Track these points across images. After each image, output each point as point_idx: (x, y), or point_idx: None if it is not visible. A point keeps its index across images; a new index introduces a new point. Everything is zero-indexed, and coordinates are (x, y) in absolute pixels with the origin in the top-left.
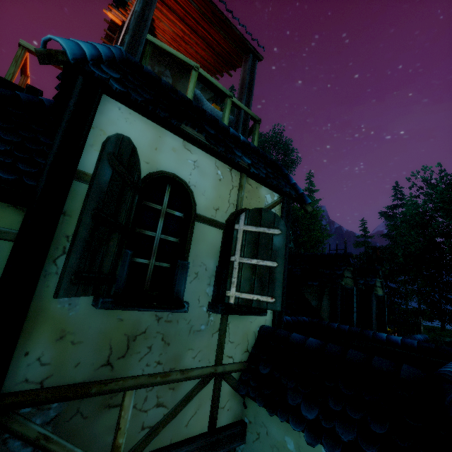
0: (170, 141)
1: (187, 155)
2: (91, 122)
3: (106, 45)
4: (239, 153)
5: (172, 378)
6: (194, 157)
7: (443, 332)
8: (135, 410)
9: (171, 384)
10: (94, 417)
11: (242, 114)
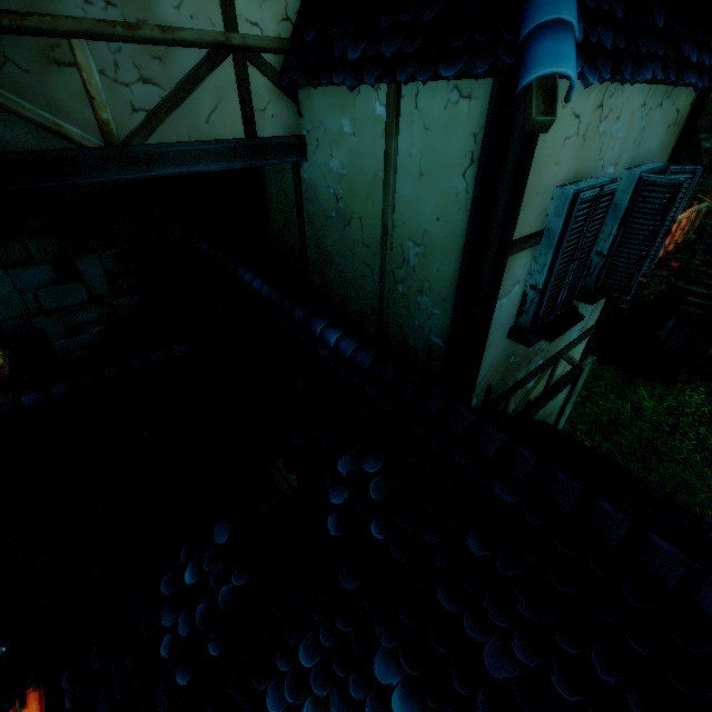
0: None
1: None
2: None
3: None
4: None
5: (146, 35)
6: None
7: None
8: (107, 80)
9: (152, 51)
10: (42, 75)
11: None
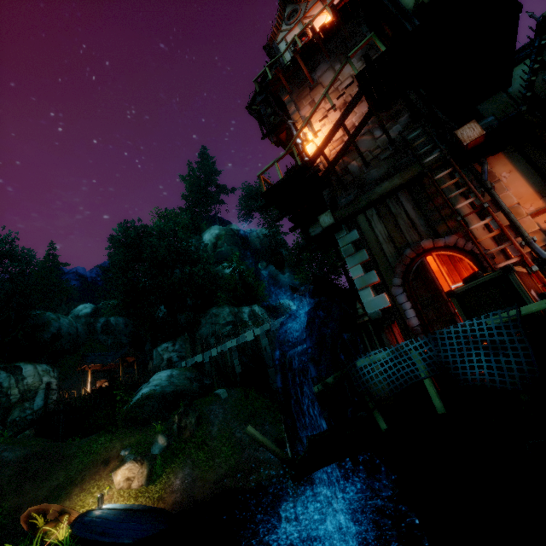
0: None
1: None
2: None
3: None
4: None
5: None
6: None
7: None
8: None
9: None
10: None
11: None
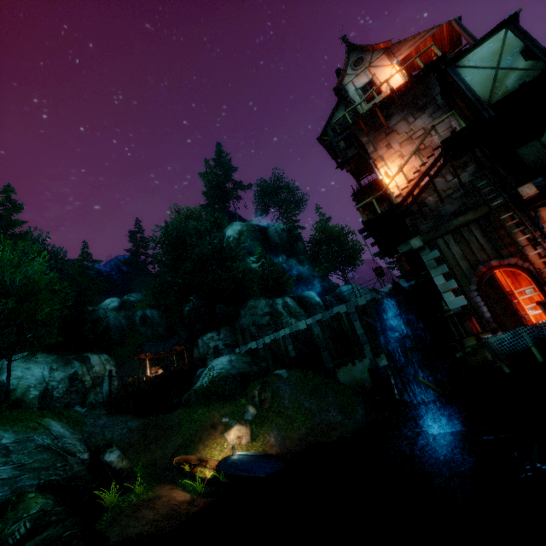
0: None
1: None
2: None
3: None
4: None
5: None
6: None
7: None
8: None
9: None
10: None
11: None
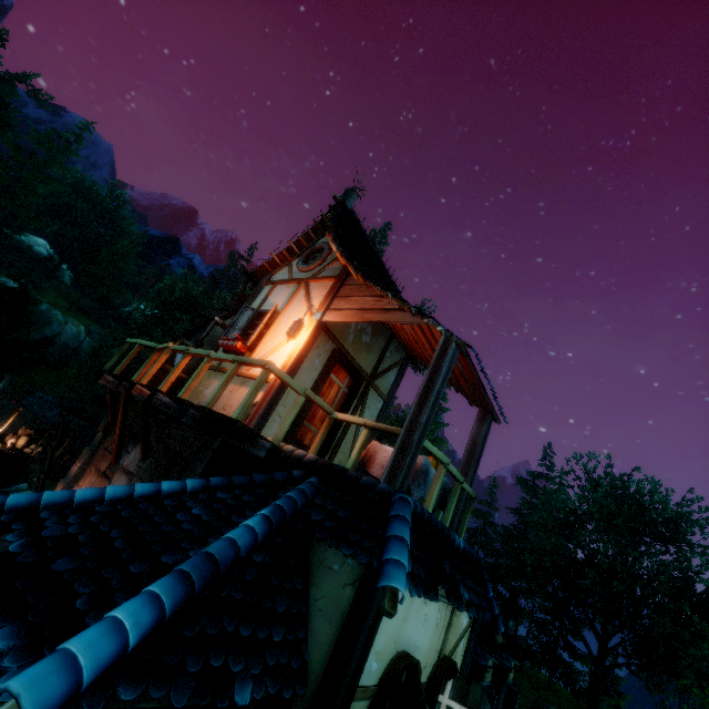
0: (417, 601)
1: (423, 610)
2: (378, 628)
3: (407, 517)
4: (462, 587)
5: None
6: (427, 608)
7: (549, 694)
8: None
9: None
10: None
11: (464, 497)
